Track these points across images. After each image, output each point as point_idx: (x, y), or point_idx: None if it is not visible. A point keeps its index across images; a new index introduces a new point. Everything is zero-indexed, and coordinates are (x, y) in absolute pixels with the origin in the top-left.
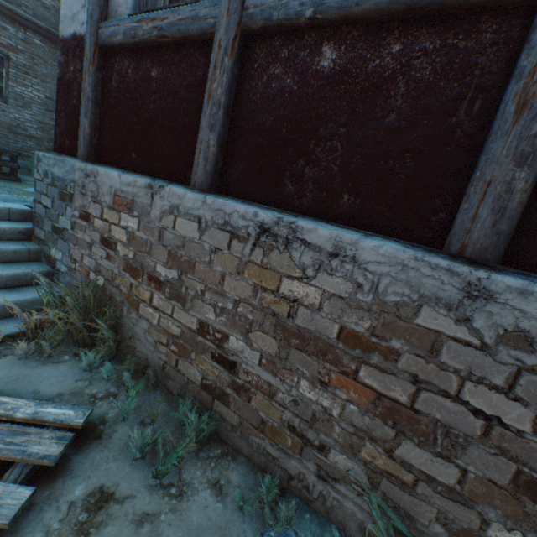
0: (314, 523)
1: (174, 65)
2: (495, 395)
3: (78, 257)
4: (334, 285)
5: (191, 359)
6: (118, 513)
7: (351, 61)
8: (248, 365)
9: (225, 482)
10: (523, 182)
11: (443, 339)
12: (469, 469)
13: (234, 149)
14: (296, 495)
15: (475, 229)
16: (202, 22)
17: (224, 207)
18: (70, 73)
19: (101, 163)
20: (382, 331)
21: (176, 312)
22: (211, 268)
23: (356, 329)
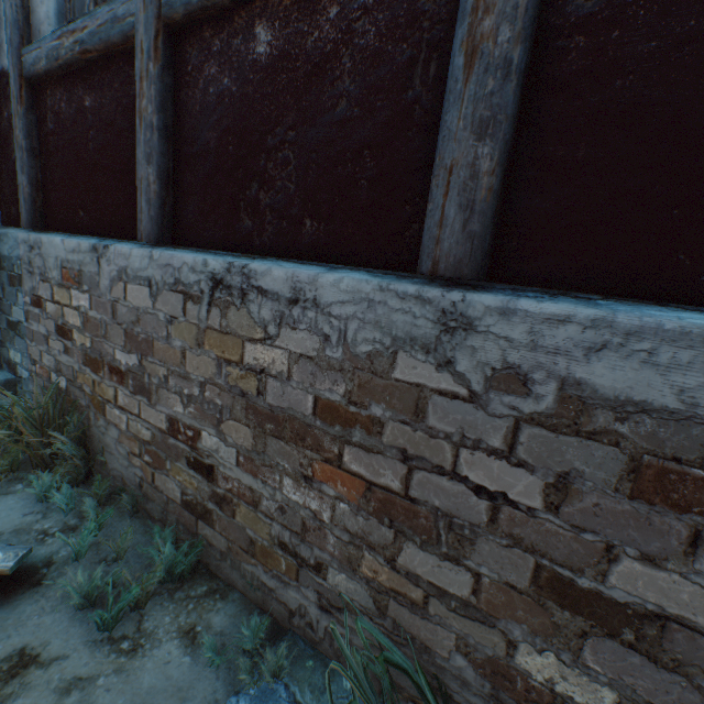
0: (317, 673)
1: (106, 86)
2: (496, 463)
3: (37, 356)
4: (300, 343)
5: (167, 470)
6: (38, 680)
7: (288, 40)
8: (226, 467)
9: (203, 628)
10: (489, 160)
11: (427, 394)
12: (482, 572)
13: (182, 184)
14: (300, 637)
15: (445, 236)
16: (122, 23)
17: (172, 261)
18: (5, 121)
19: (51, 230)
20: (359, 396)
21: (143, 410)
22: (170, 345)
23: (331, 398)
